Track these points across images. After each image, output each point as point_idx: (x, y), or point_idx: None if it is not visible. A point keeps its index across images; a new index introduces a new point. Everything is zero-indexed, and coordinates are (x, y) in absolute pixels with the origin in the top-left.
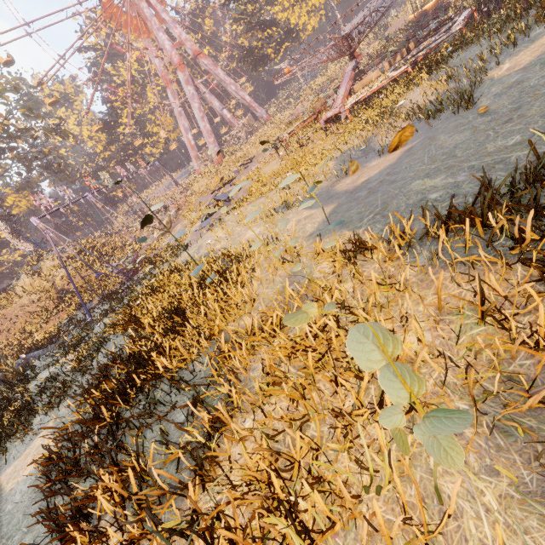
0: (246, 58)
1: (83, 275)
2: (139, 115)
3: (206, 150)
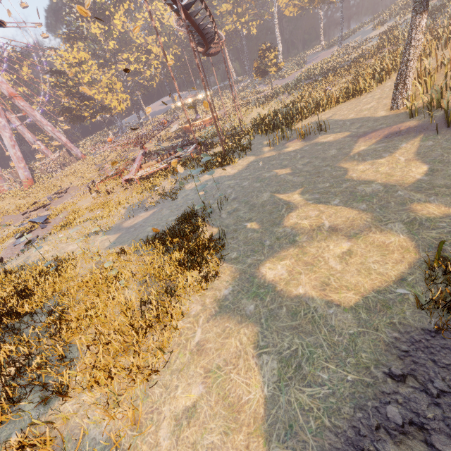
0: (65, 113)
1: None
2: None
3: (14, 172)
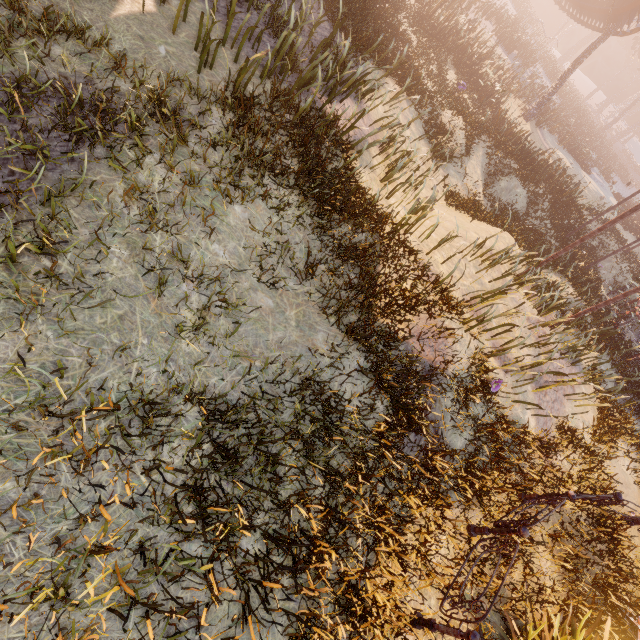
0: None
1: None
2: None
3: None
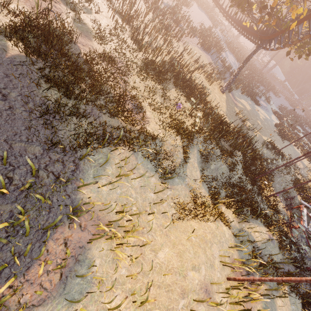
0: None
1: None
2: None
3: None
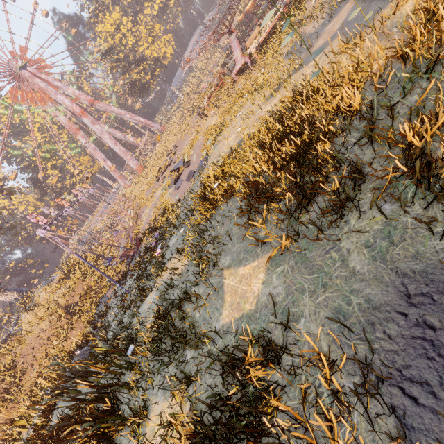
0: (132, 90)
1: (81, 286)
2: (61, 164)
3: (127, 167)
